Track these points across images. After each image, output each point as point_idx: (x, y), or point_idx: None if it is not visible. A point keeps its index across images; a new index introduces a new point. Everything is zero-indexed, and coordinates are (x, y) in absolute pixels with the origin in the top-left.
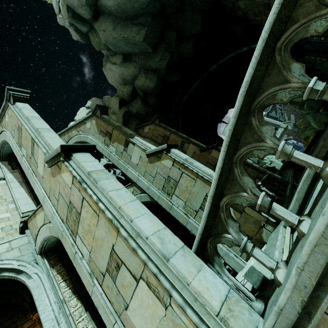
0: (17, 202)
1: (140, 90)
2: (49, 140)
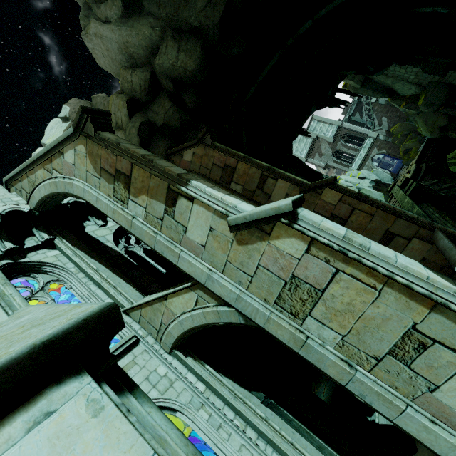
0: None
1: (167, 79)
2: None
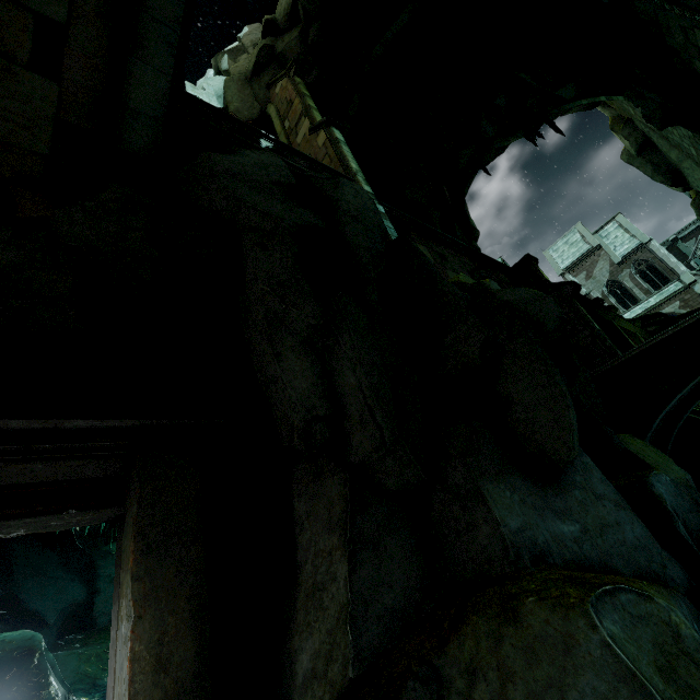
0: None
1: (300, 6)
2: None
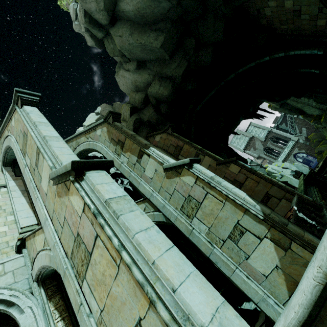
0: (17, 214)
1: (153, 98)
2: (57, 150)
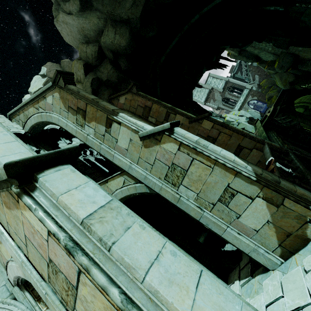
0: None
1: (109, 51)
2: None
